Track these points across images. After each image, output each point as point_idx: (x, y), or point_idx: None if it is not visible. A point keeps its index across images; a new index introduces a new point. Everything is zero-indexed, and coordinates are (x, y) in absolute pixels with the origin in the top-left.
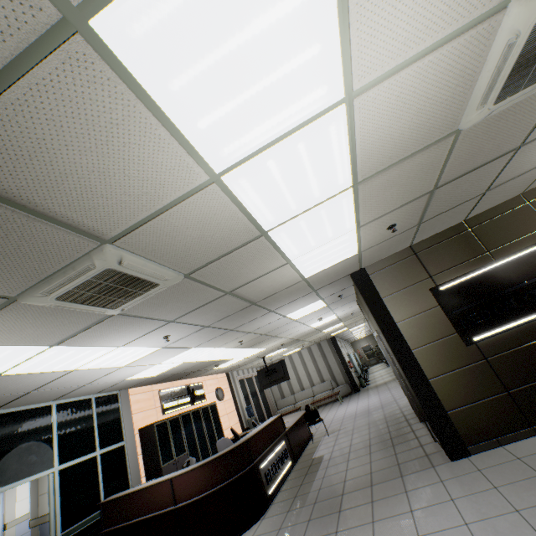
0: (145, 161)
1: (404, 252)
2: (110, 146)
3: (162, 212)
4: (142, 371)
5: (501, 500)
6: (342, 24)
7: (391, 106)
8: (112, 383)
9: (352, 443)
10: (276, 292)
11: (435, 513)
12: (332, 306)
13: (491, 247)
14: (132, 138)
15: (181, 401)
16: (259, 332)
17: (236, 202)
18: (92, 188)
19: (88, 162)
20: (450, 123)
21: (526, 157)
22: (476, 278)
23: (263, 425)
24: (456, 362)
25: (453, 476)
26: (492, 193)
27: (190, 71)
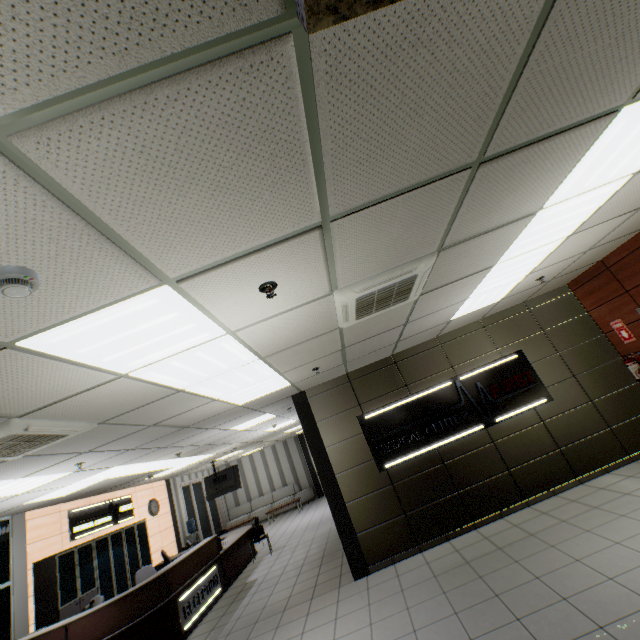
0: (56, 378)
1: (341, 378)
2: (25, 378)
3: (73, 395)
4: (47, 493)
5: (366, 615)
6: (210, 315)
7: (270, 329)
8: (3, 510)
9: (288, 563)
10: (211, 416)
11: (318, 633)
12: (285, 415)
13: (409, 382)
14: (46, 372)
15: (99, 521)
16: (200, 444)
17: (147, 380)
18: (5, 396)
19: (4, 386)
20: (330, 326)
21: (418, 325)
22: (394, 409)
23: (192, 549)
24: (370, 486)
25: (348, 596)
26: (405, 341)
27: (94, 345)
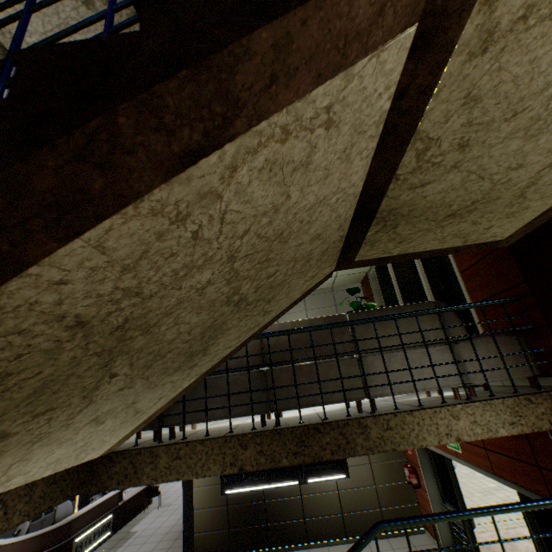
0: None
1: None
2: None
3: None
4: None
5: None
6: None
7: None
8: None
9: (162, 525)
10: None
11: None
12: None
13: None
14: None
15: None
16: None
17: None
18: None
19: None
20: None
21: None
22: None
23: (97, 502)
24: (212, 502)
25: None
26: None
27: None
